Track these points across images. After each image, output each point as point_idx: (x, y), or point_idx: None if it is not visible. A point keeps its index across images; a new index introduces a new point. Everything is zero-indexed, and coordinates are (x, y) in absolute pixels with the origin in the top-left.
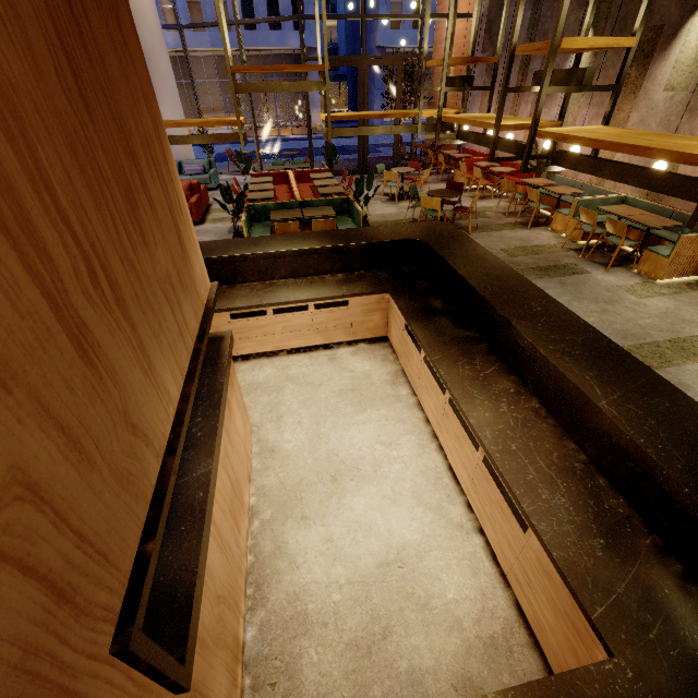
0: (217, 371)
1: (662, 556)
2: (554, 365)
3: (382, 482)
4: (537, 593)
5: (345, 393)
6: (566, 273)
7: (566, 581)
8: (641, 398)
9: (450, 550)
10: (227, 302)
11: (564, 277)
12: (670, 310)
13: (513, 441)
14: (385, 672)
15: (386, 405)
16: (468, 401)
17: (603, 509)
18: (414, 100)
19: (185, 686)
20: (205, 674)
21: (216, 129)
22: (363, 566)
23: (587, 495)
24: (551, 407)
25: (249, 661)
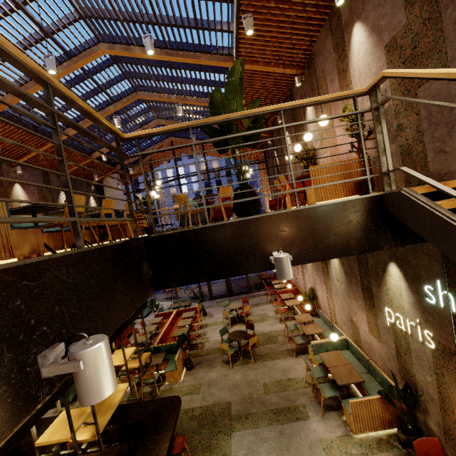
0: None
1: None
2: None
3: None
4: None
5: None
6: (291, 418)
7: None
8: None
9: None
10: None
11: (287, 424)
12: None
13: None
14: None
15: None
16: None
17: None
18: None
19: None
20: None
21: None
22: None
23: None
24: None
25: None
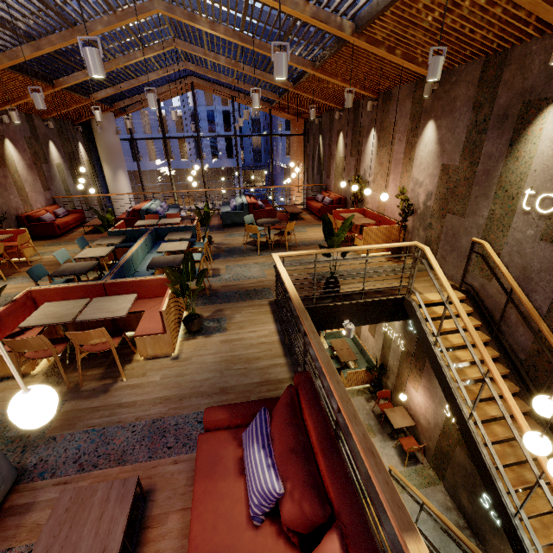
0: None
1: None
2: None
3: None
4: None
5: None
6: None
7: None
8: None
9: None
10: None
11: None
12: None
13: None
14: None
15: None
16: None
17: None
18: None
19: None
20: None
21: None
22: None
23: None
24: None
25: None
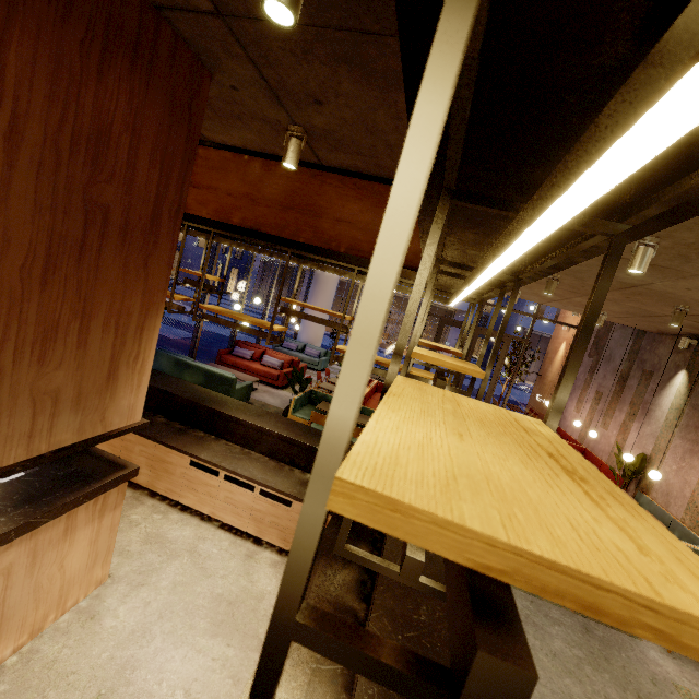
0: (78, 490)
1: None
2: None
3: None
4: None
5: (220, 600)
6: None
7: None
8: None
9: None
10: (197, 449)
11: (595, 622)
12: None
13: None
14: None
15: (242, 645)
16: None
17: None
18: (515, 370)
19: None
20: None
21: None
22: None
23: None
24: None
25: None
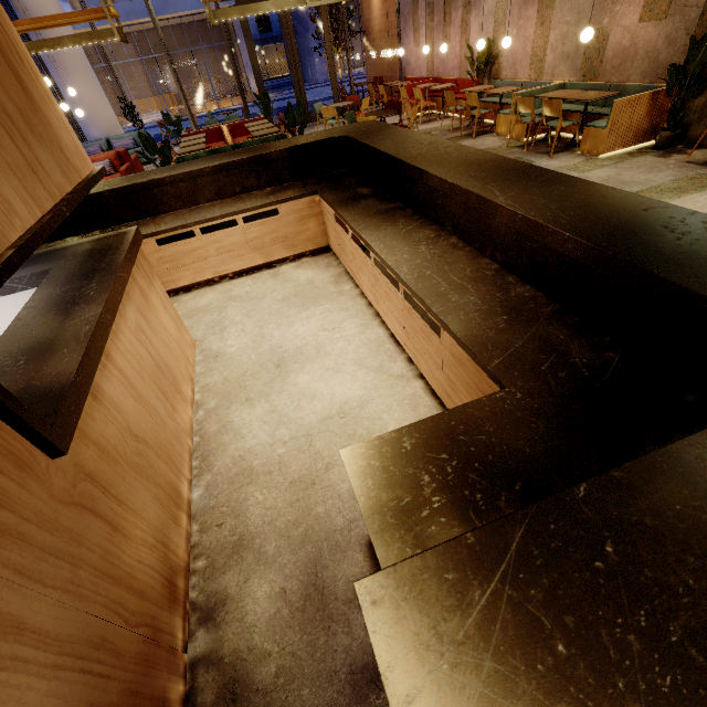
0: (118, 253)
1: (561, 316)
2: (459, 187)
3: (325, 359)
4: (459, 391)
5: (288, 299)
6: None
7: (469, 351)
8: (538, 189)
9: (391, 396)
10: (150, 229)
11: None
12: (611, 177)
13: (428, 269)
14: (328, 495)
15: (329, 300)
16: (388, 251)
17: (510, 297)
18: (344, 32)
19: (57, 445)
20: (113, 479)
21: (151, 113)
22: (307, 424)
23: (495, 291)
24: (466, 236)
25: (196, 513)
